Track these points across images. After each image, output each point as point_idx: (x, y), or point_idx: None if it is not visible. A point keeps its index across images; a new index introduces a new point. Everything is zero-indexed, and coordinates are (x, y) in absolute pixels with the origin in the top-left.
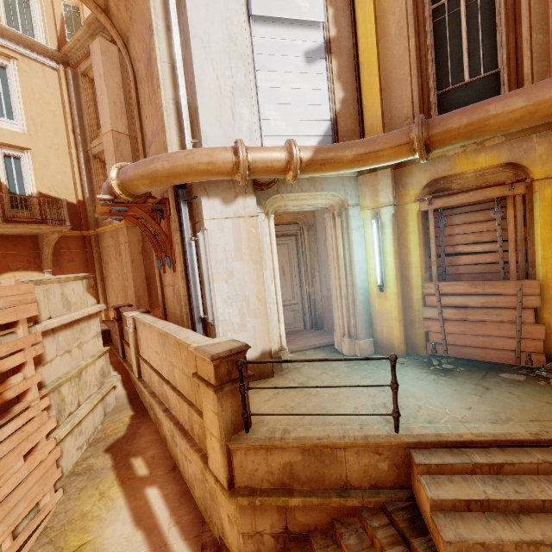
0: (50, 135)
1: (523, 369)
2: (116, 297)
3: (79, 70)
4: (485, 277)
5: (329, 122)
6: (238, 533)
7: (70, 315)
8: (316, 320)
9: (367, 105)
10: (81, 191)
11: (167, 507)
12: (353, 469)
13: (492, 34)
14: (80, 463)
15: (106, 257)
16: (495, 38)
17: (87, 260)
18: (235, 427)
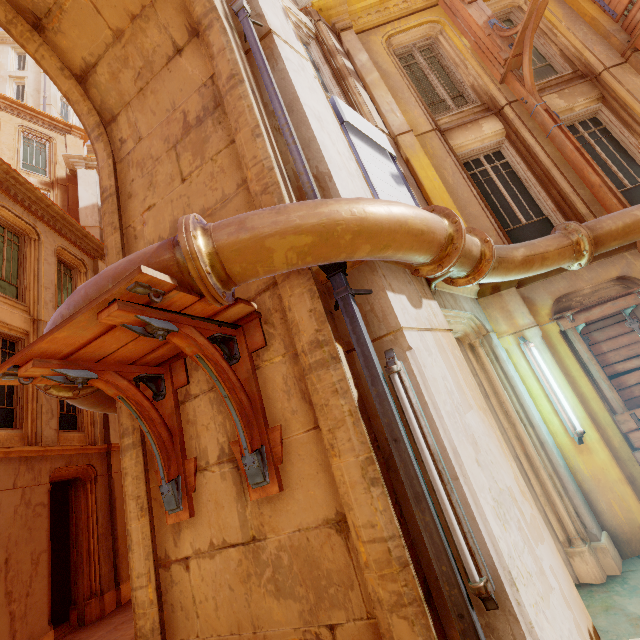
0: None
1: None
2: None
3: None
4: None
5: None
6: None
7: None
8: None
9: None
10: None
11: None
12: None
13: (527, 194)
14: None
15: None
16: (531, 196)
17: None
18: None
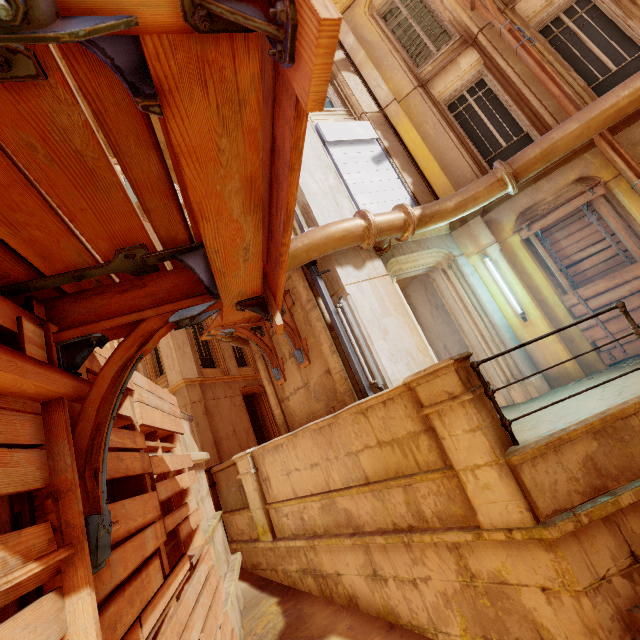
0: None
1: None
2: None
3: None
4: (614, 270)
5: (410, 199)
6: (575, 598)
7: (193, 452)
8: None
9: (434, 182)
10: None
11: None
12: None
13: (508, 116)
14: None
15: None
16: (511, 117)
17: None
18: (502, 442)
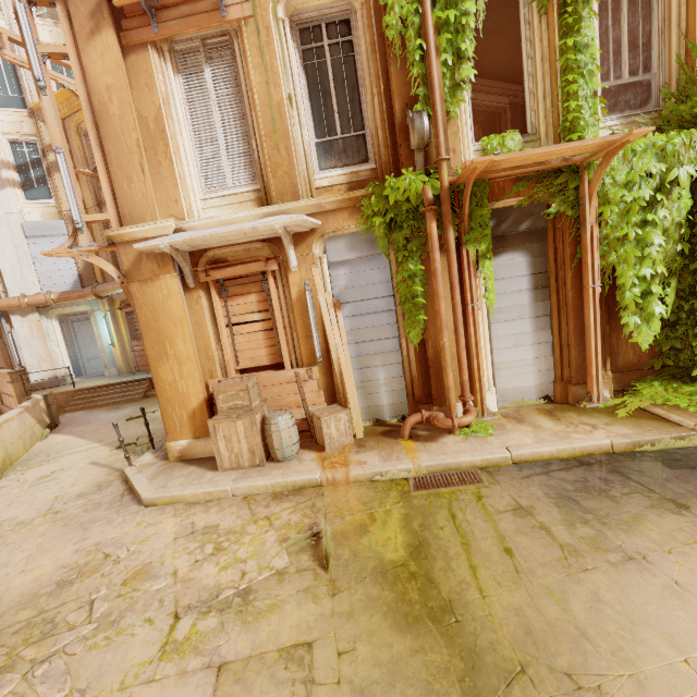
0: None
1: None
2: None
3: None
4: None
5: (78, 275)
6: None
7: None
8: None
9: (96, 267)
10: None
11: None
12: (62, 401)
13: None
14: None
15: None
16: None
17: None
18: (23, 395)
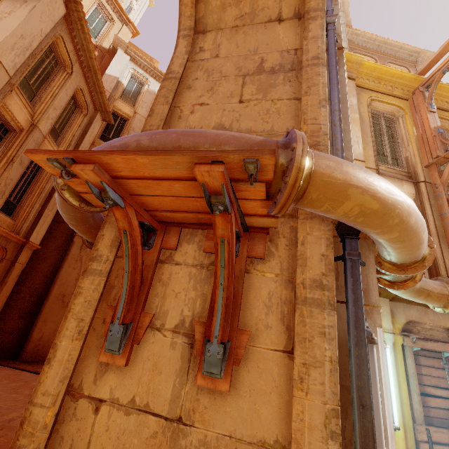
0: None
1: None
2: None
3: None
4: (448, 423)
5: None
6: None
7: None
8: None
9: None
10: None
11: None
12: None
13: None
14: None
15: None
16: None
17: None
18: None
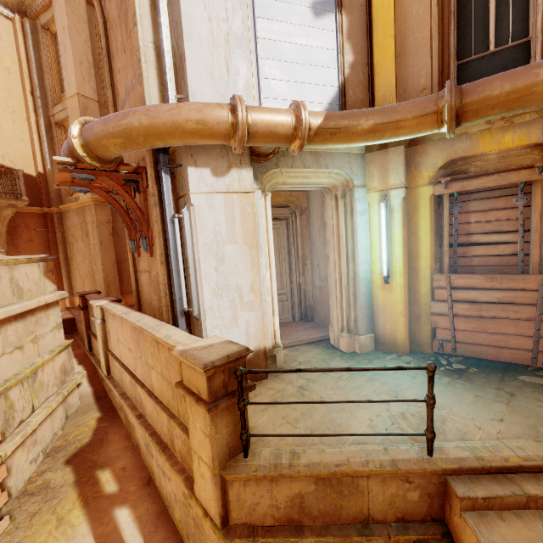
0: (3, 96)
1: (540, 370)
2: (83, 283)
3: (39, 22)
4: (501, 270)
5: (337, 88)
6: None
7: (21, 304)
8: (306, 311)
9: (380, 72)
10: (41, 163)
11: (141, 533)
12: (376, 500)
13: None
14: (34, 479)
15: (71, 238)
16: (528, 1)
17: (49, 241)
18: (232, 451)
